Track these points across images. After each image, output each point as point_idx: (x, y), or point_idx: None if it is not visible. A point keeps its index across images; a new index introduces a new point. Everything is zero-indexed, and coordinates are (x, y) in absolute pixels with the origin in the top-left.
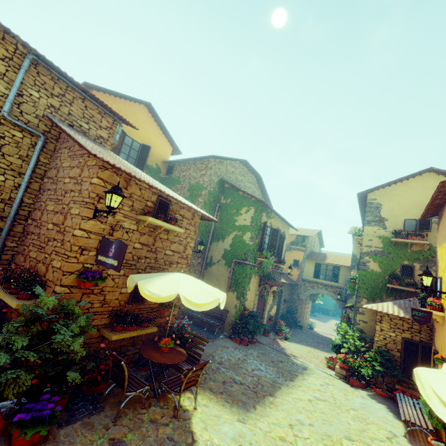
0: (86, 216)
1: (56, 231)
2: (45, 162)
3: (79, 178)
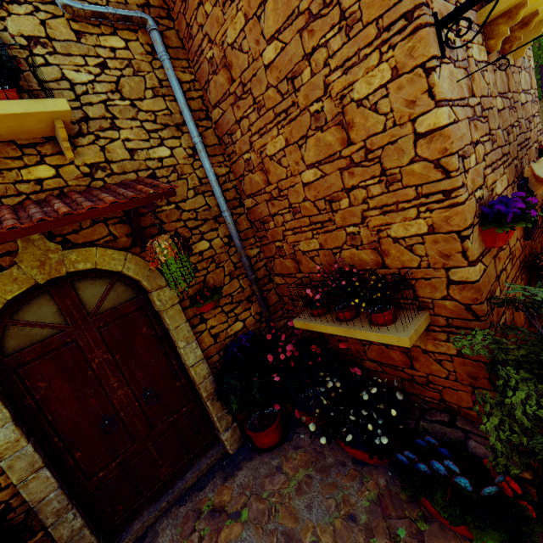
0: (432, 56)
1: (337, 173)
2: (188, 79)
3: (307, 2)
